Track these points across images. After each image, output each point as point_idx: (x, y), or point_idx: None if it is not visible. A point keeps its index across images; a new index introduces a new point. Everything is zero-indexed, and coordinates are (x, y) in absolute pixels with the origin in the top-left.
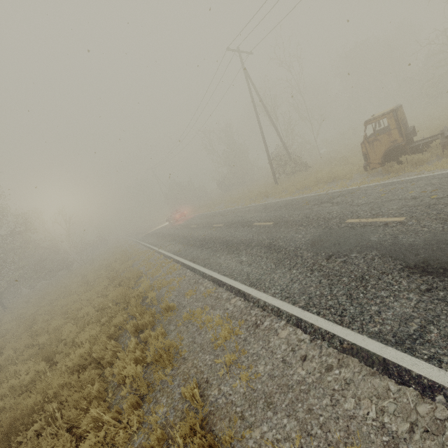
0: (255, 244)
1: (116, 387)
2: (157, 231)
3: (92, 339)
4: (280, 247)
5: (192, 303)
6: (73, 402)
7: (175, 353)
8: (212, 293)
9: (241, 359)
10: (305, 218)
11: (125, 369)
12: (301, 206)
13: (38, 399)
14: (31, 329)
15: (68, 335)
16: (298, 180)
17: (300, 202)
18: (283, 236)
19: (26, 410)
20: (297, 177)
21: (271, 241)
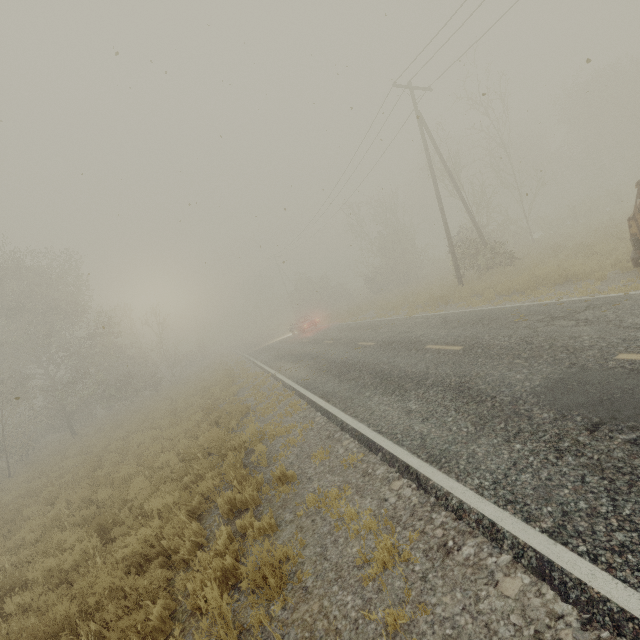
0: (432, 382)
1: (189, 615)
2: (275, 345)
3: (167, 511)
4: (481, 393)
5: (323, 475)
6: (118, 633)
7: (290, 573)
8: (357, 462)
9: (417, 625)
10: (524, 343)
11: (205, 588)
12: (511, 321)
13: (72, 609)
14: (93, 475)
15: (137, 495)
16: (499, 280)
17: (509, 315)
18: (485, 374)
19: (53, 626)
20: (498, 274)
21: (463, 379)
